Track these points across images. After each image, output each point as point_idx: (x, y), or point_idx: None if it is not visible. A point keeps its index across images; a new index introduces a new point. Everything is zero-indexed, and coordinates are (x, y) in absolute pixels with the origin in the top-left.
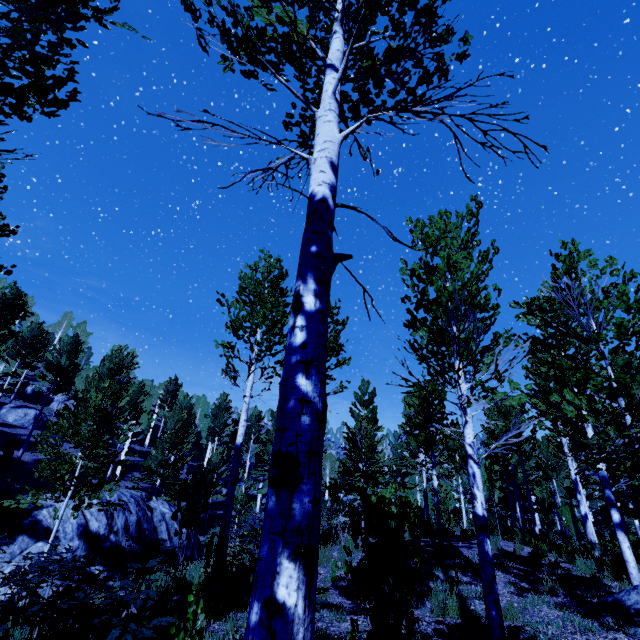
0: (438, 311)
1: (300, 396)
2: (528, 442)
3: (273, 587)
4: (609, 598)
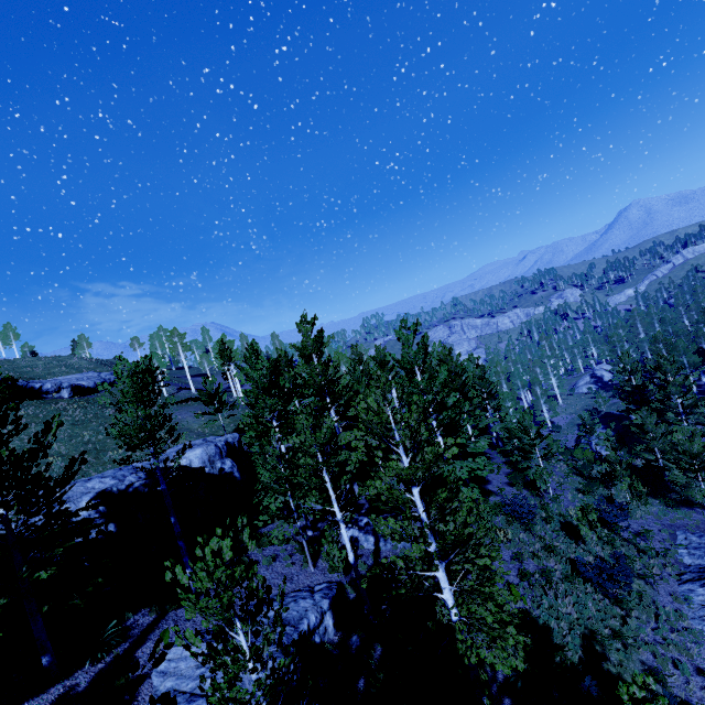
0: None
1: None
2: None
3: None
4: None
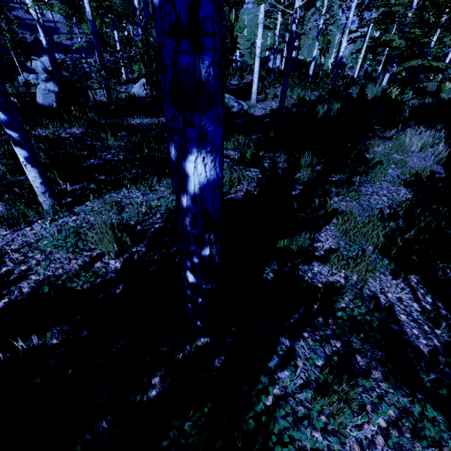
0: None
1: None
2: None
3: None
4: None
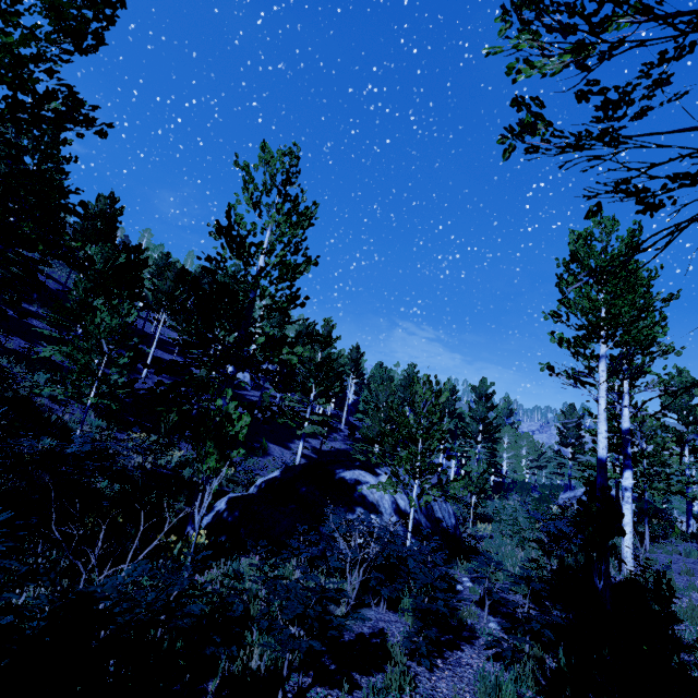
0: None
1: None
2: None
3: None
4: None
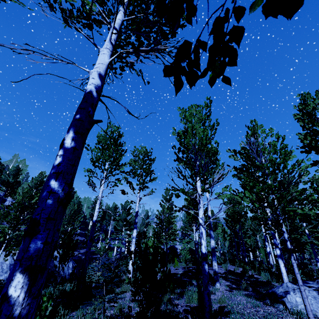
0: (187, 153)
1: (49, 190)
2: (243, 218)
3: (8, 287)
4: (270, 290)
